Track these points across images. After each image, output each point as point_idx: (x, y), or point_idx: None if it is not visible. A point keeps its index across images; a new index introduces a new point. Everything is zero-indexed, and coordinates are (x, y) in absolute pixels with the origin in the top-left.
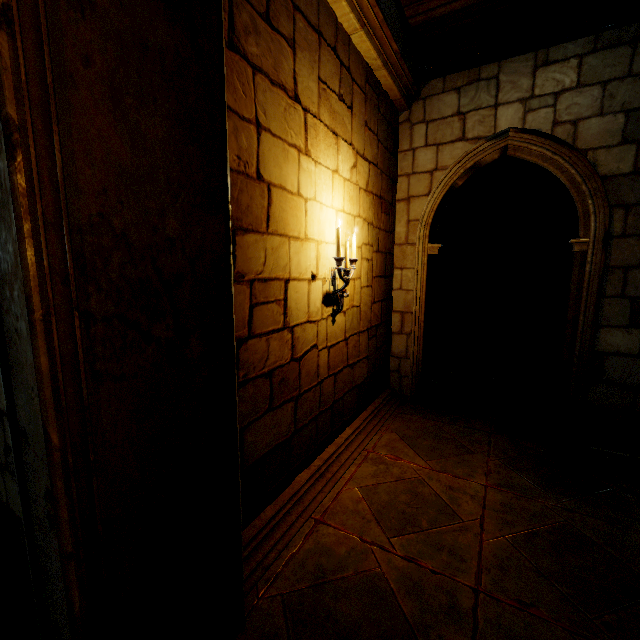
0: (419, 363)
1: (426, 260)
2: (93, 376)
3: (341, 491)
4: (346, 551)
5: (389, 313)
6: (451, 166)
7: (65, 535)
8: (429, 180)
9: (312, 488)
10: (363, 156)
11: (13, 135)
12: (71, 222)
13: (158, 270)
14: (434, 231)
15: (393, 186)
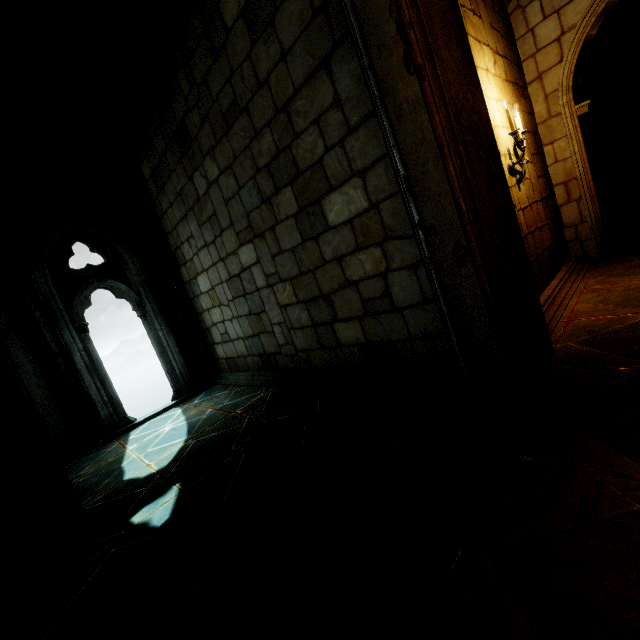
0: (599, 221)
1: (577, 122)
2: (472, 172)
3: (574, 308)
4: (605, 322)
5: (551, 188)
6: (579, 21)
7: (477, 256)
8: (558, 48)
9: (549, 309)
10: (497, 53)
11: (422, 71)
12: (448, 101)
13: (473, 122)
14: (577, 92)
15: (521, 72)
